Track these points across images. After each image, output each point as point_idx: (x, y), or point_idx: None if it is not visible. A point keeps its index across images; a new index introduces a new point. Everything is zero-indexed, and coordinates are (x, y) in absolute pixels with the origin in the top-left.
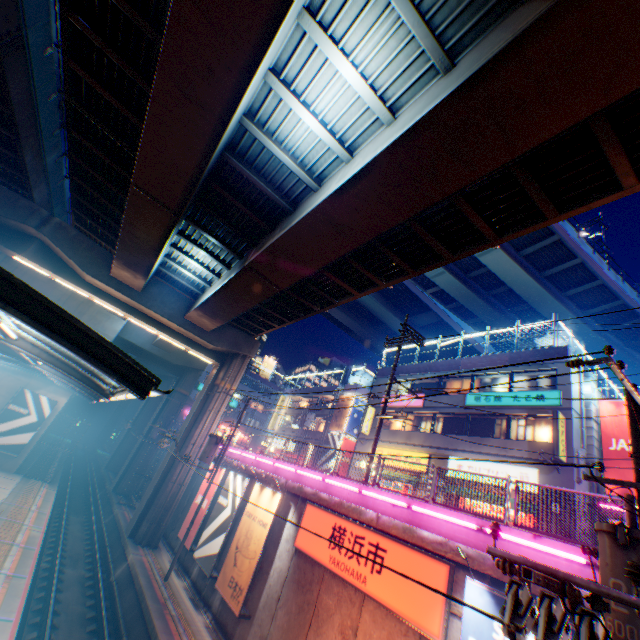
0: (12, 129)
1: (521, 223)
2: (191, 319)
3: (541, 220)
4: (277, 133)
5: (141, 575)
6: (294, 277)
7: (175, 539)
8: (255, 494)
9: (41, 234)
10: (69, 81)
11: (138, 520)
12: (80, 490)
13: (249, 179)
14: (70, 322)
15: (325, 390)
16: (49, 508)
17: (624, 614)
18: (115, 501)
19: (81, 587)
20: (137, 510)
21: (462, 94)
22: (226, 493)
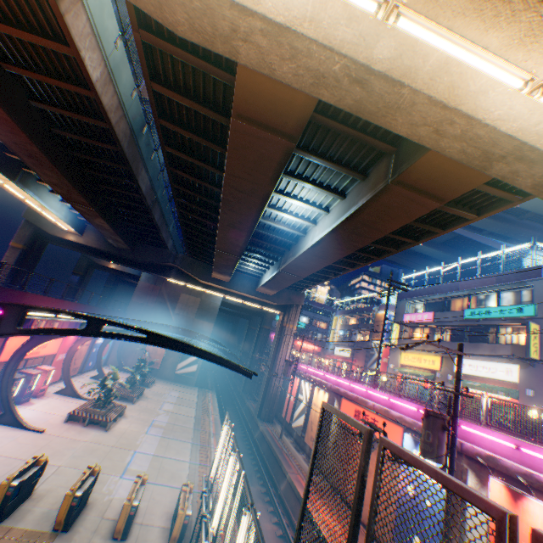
0: (156, 227)
1: (427, 233)
2: (259, 290)
3: (436, 232)
4: (276, 219)
5: (267, 435)
6: (307, 273)
7: (281, 417)
8: (315, 393)
9: (175, 265)
10: (179, 214)
11: (259, 408)
12: (225, 392)
13: (269, 235)
14: (228, 362)
15: (364, 310)
16: (216, 403)
17: (422, 440)
18: (245, 397)
19: (242, 440)
20: (257, 402)
21: (347, 221)
22: (301, 392)
